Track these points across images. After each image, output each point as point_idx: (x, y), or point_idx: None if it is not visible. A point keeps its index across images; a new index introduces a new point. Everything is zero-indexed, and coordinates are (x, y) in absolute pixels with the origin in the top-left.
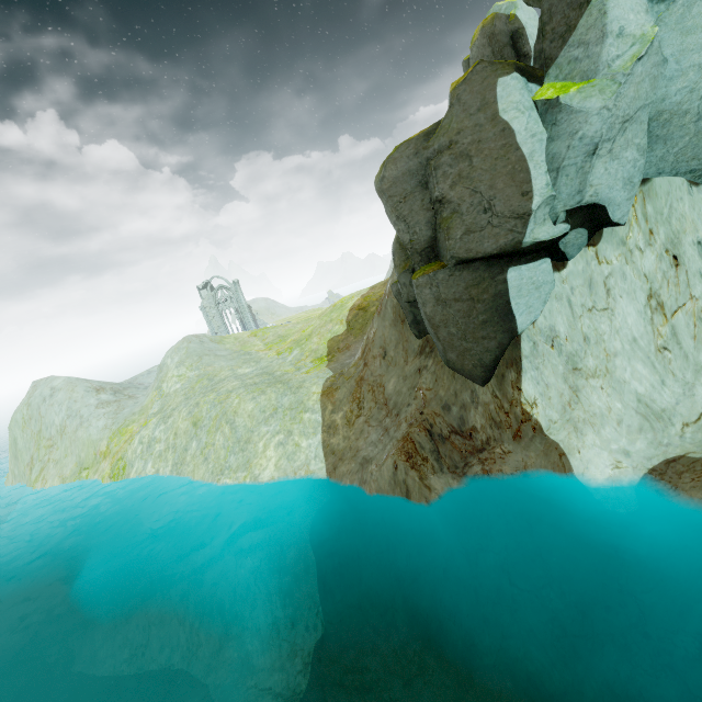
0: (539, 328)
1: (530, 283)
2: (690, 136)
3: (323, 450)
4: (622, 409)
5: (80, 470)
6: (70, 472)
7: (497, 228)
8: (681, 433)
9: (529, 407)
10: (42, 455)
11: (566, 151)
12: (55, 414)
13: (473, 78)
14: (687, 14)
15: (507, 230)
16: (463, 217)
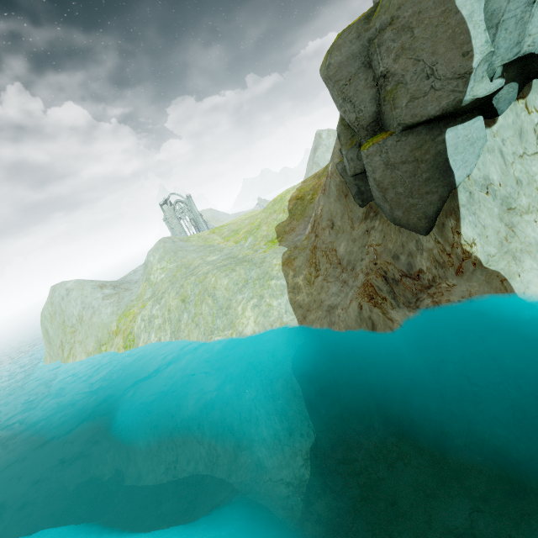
0: (473, 179)
1: (465, 140)
2: None
3: (291, 306)
4: None
5: (99, 346)
6: (92, 348)
7: (439, 91)
8: None
9: (468, 247)
10: (69, 339)
11: (506, 5)
12: (73, 307)
13: None
14: None
15: (449, 92)
16: (407, 86)
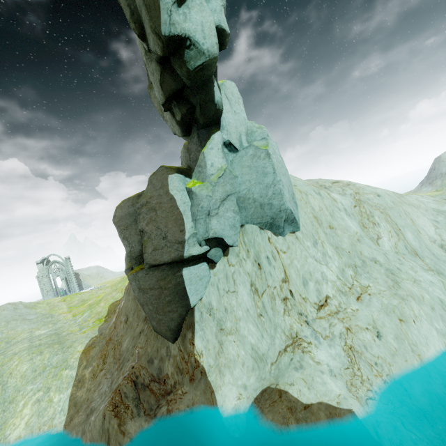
0: (203, 303)
1: (196, 276)
2: (254, 208)
3: (68, 403)
4: (244, 355)
5: None
6: None
7: (170, 248)
8: (270, 370)
9: (198, 357)
10: None
11: (197, 212)
12: None
13: (158, 173)
14: (242, 160)
15: (175, 249)
16: (153, 241)
